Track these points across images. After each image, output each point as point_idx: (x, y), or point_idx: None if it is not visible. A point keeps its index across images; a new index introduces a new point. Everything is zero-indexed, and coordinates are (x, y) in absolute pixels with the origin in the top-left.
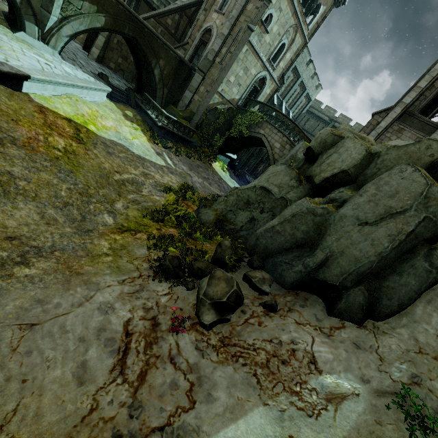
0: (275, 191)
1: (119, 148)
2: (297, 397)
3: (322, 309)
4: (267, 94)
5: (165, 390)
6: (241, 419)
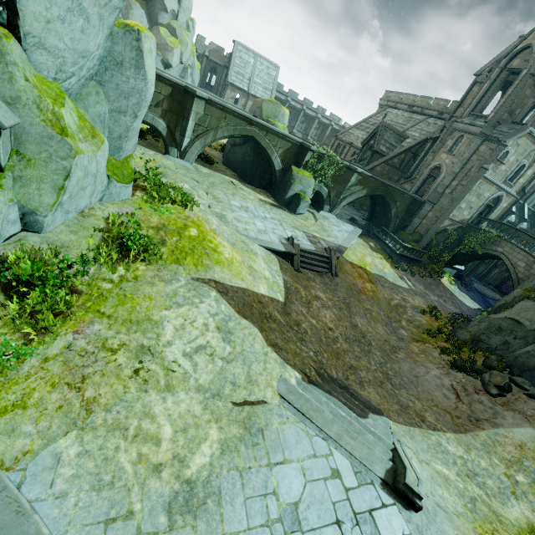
0: (526, 324)
1: (382, 279)
2: None
3: None
4: (503, 208)
5: (482, 410)
6: (521, 428)
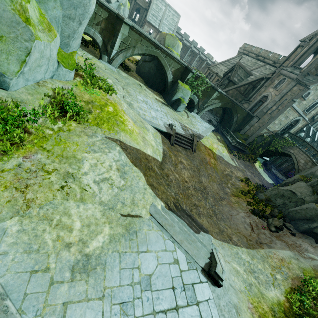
0: (298, 195)
1: (221, 158)
2: (300, 253)
3: (313, 241)
4: (299, 127)
5: (264, 238)
6: (284, 250)
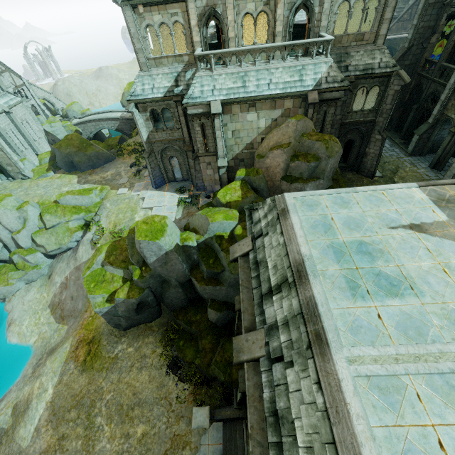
0: None
1: None
2: None
3: None
4: None
5: None
6: None
